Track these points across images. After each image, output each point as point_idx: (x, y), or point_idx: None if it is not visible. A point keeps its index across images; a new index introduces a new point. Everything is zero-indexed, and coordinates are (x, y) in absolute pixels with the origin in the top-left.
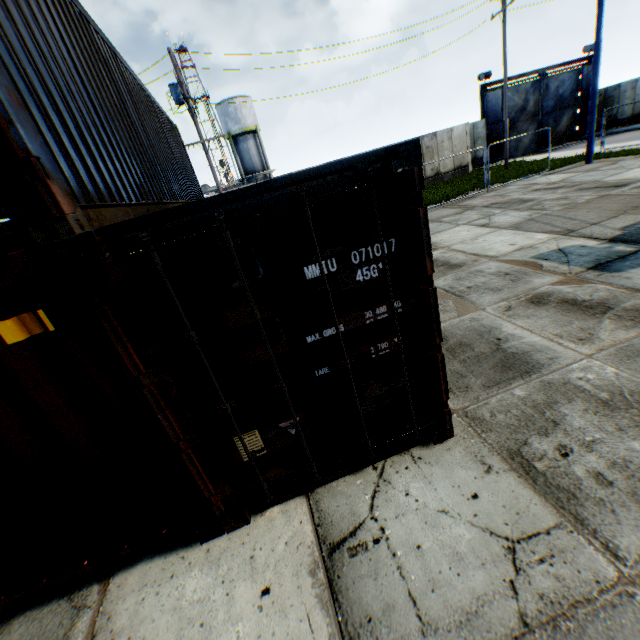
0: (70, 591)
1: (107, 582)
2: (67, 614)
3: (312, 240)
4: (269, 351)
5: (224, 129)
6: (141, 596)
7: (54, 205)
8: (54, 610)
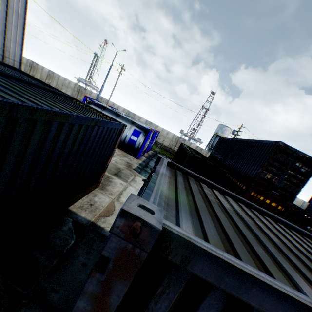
0: None
1: None
2: None
3: (311, 225)
4: None
5: (216, 131)
6: None
7: (292, 201)
8: None
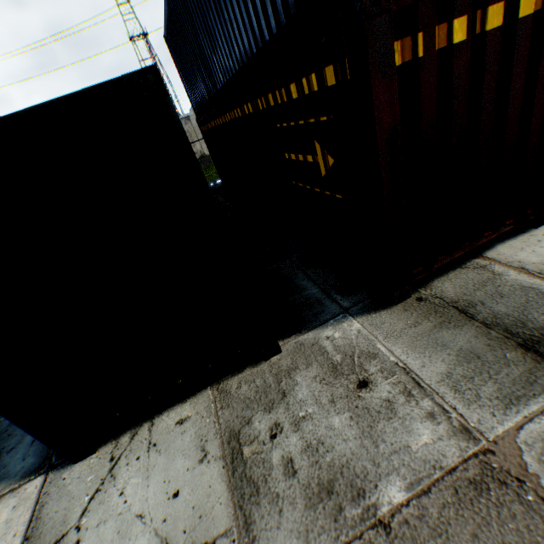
0: (455, 267)
1: (482, 257)
2: (475, 271)
3: None
4: None
5: None
6: (528, 251)
7: None
8: (459, 274)
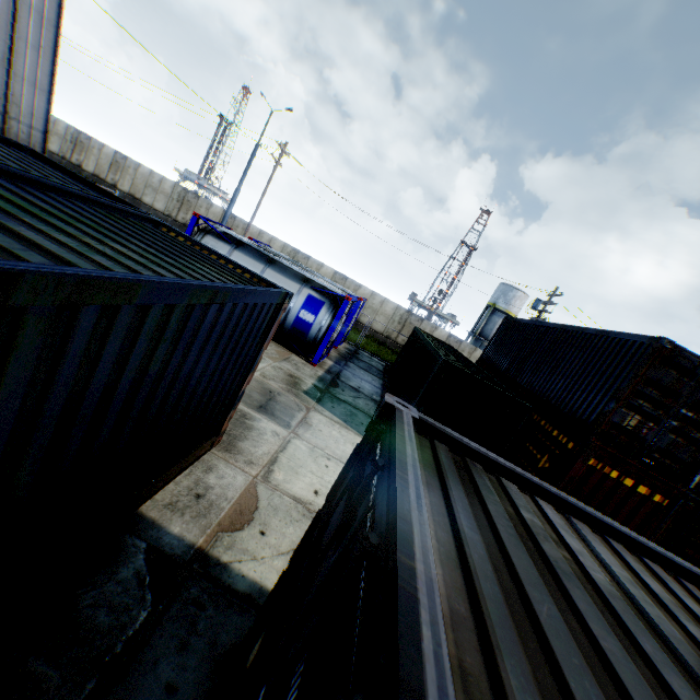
0: None
1: None
2: None
3: None
4: (692, 554)
5: (493, 298)
6: None
7: (688, 484)
8: None
